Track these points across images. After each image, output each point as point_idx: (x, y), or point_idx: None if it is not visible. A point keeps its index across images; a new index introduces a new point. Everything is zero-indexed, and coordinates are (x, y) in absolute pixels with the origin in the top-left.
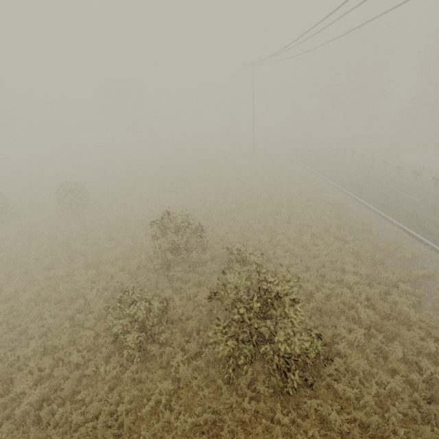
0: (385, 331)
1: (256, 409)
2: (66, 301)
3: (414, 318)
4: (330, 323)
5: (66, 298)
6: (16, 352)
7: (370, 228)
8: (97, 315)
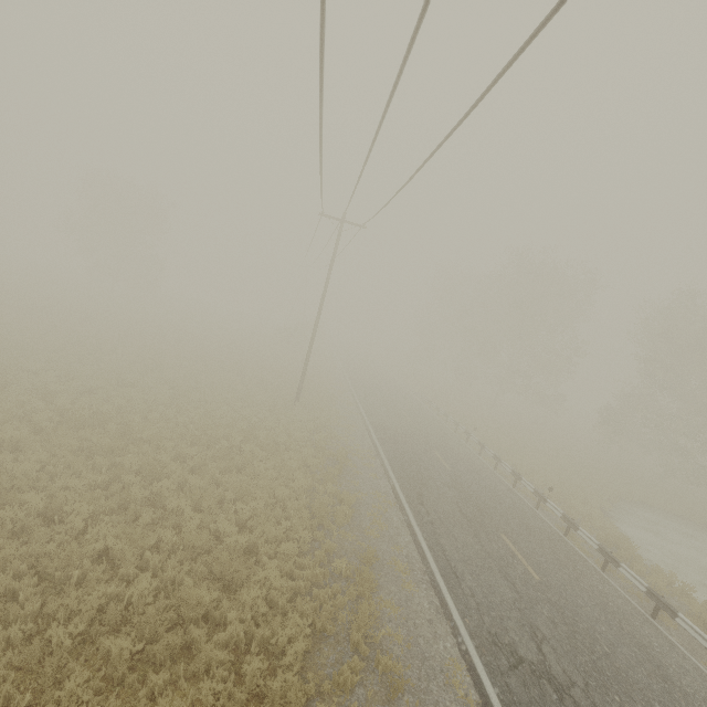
0: None
1: None
2: None
3: None
4: None
5: None
6: None
7: None
8: None
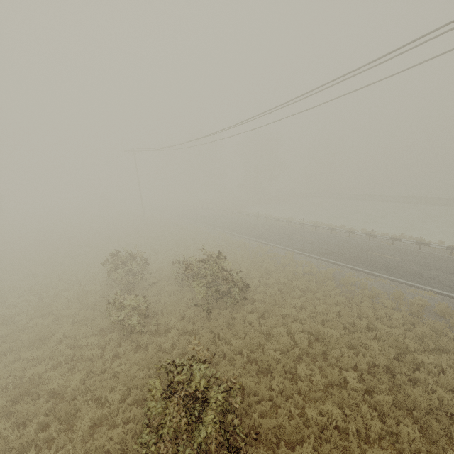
0: (266, 279)
1: (226, 320)
2: (38, 343)
3: (274, 269)
4: (243, 281)
5: (38, 340)
6: (28, 373)
7: (244, 244)
8: (85, 335)
